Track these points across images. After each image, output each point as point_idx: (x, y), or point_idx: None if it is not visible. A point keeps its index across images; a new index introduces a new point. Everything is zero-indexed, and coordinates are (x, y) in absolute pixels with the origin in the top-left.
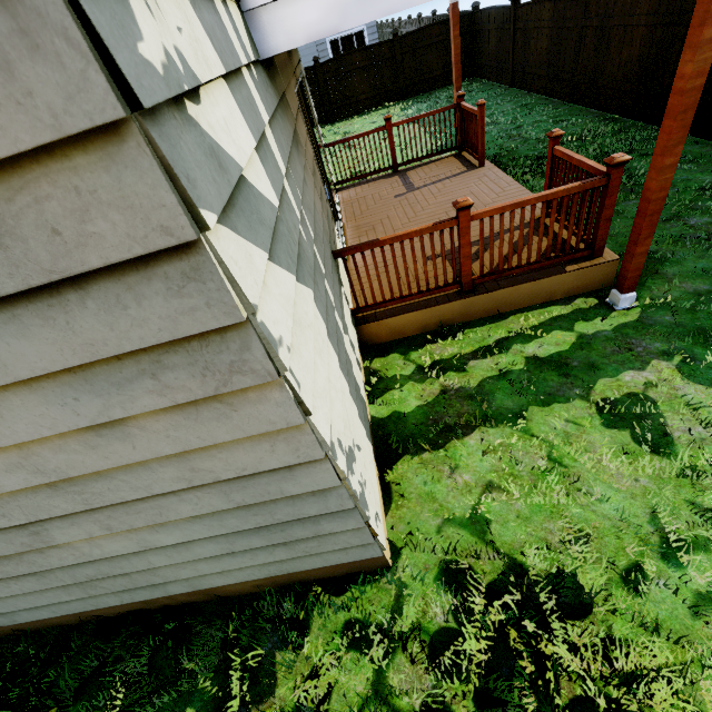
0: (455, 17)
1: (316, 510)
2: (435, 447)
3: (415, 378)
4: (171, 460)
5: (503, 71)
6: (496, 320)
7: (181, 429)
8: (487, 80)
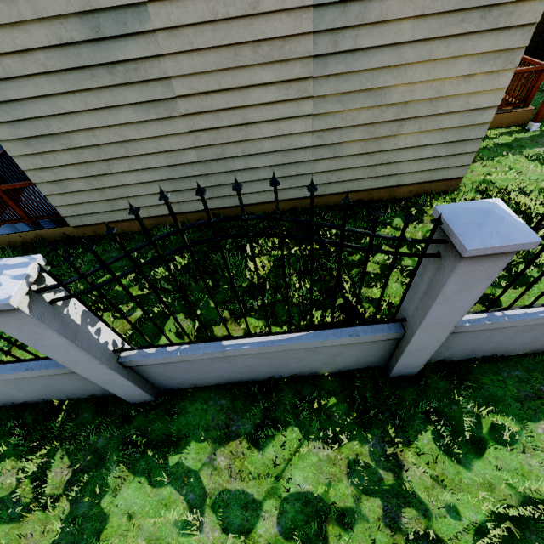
0: None
1: (474, 136)
2: None
3: None
4: (466, 96)
5: None
6: None
7: (481, 83)
8: None
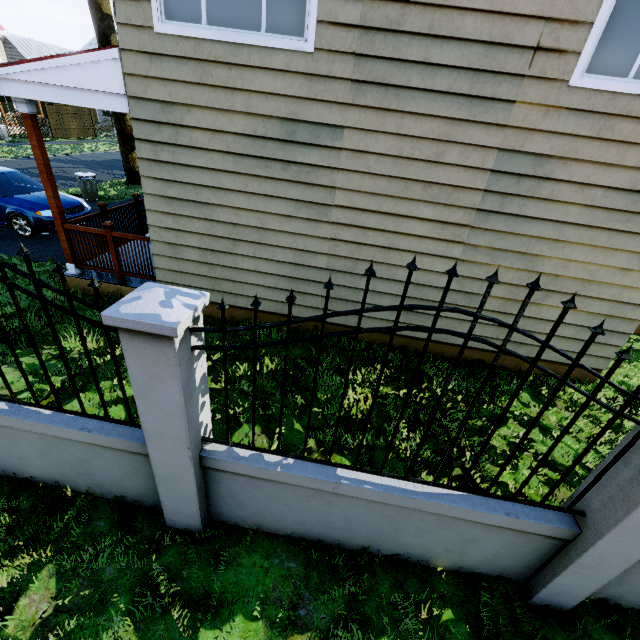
0: None
1: (621, 329)
2: None
3: None
4: (620, 288)
5: None
6: None
7: (637, 279)
8: None
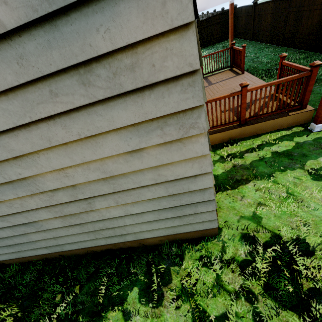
0: (232, 9)
1: (198, 199)
2: (232, 188)
3: (220, 161)
4: (152, 169)
5: (248, 34)
6: (255, 137)
7: (162, 154)
8: (240, 38)
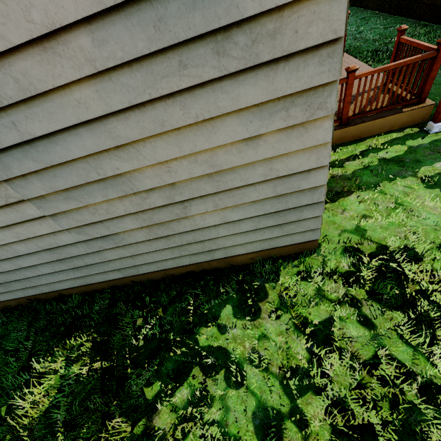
0: None
1: (306, 201)
2: (332, 202)
3: None
4: (265, 162)
5: None
6: (359, 142)
7: (280, 143)
8: None
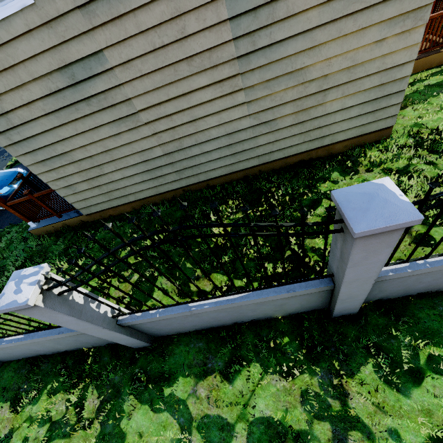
0: None
1: (396, 89)
2: None
3: None
4: (381, 58)
5: None
6: None
7: (394, 44)
8: None
